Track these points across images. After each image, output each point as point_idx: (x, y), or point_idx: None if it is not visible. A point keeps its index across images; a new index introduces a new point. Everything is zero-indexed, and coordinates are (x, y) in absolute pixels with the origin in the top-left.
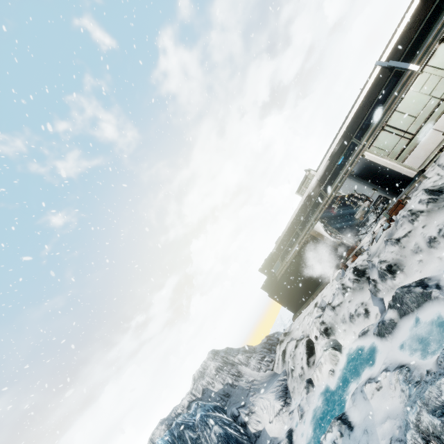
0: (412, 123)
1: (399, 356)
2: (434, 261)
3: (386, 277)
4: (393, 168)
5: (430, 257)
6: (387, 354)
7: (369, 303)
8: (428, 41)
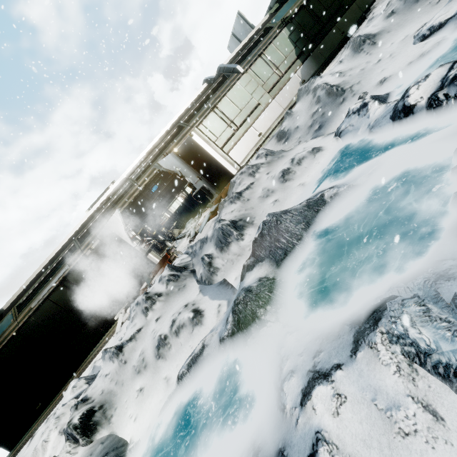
0: (238, 115)
1: (321, 327)
2: (295, 192)
3: (229, 240)
4: (219, 160)
5: (288, 191)
6: (281, 351)
7: (200, 299)
8: (249, 58)
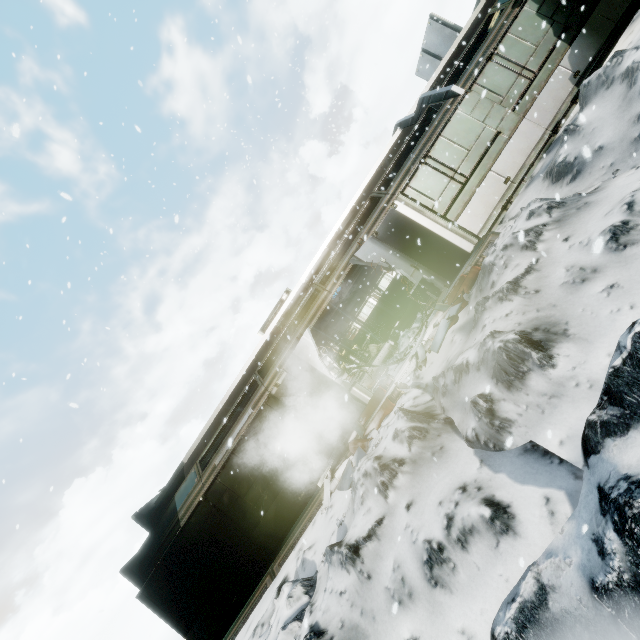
0: (464, 160)
1: None
2: None
3: (523, 369)
4: (441, 234)
5: (638, 266)
6: None
7: (488, 478)
8: (469, 69)
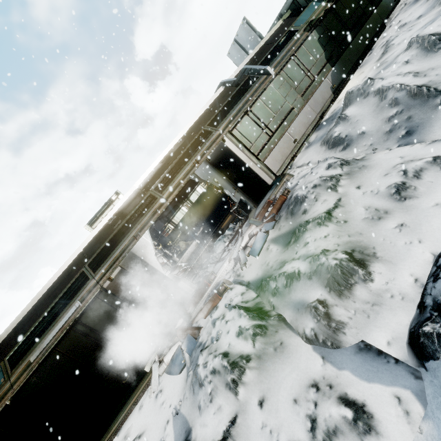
0: (272, 120)
1: None
2: (434, 214)
3: (351, 281)
4: (253, 168)
5: (416, 213)
6: None
7: (335, 375)
8: (277, 60)
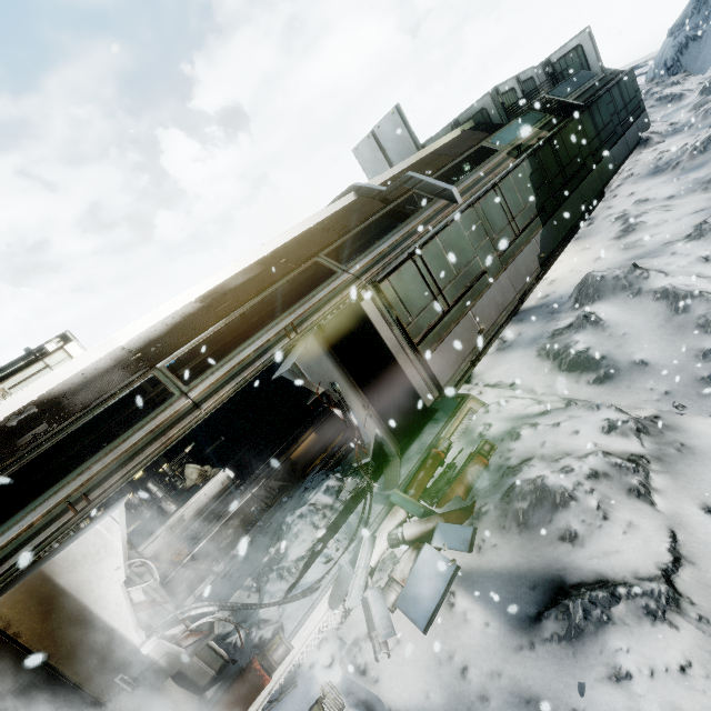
0: (451, 282)
1: None
2: None
3: None
4: (404, 367)
5: None
6: None
7: None
8: (466, 182)
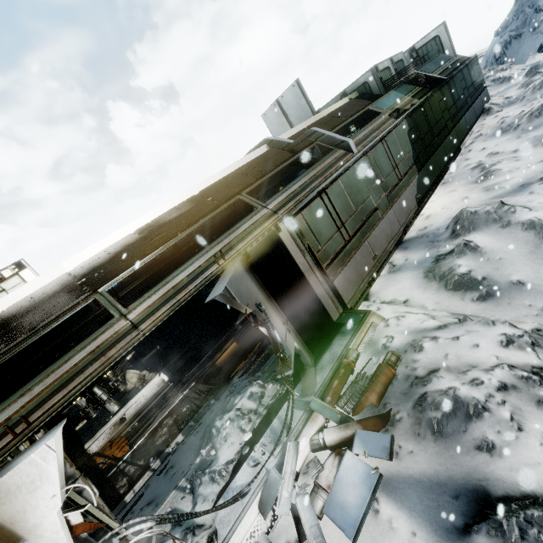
0: (351, 216)
1: None
2: None
3: None
4: (315, 288)
5: None
6: None
7: None
8: (358, 136)
